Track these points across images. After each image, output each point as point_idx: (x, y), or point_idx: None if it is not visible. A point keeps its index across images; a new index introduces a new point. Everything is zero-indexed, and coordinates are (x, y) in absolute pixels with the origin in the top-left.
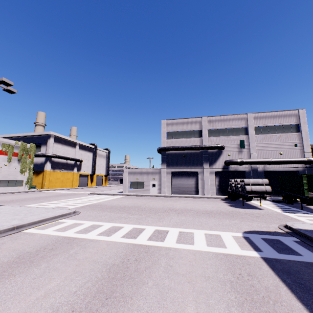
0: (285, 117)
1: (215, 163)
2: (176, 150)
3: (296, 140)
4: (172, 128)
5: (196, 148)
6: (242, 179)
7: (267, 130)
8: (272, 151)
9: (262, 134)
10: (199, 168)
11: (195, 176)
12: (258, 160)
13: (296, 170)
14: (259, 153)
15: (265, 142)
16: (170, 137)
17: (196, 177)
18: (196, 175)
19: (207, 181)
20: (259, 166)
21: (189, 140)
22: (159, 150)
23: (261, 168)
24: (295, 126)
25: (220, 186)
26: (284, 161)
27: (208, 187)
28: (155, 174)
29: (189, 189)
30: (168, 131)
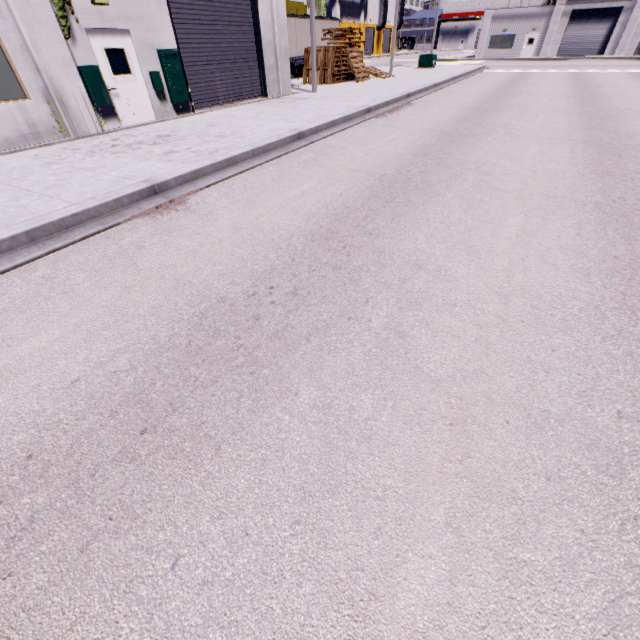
0: None
1: None
2: None
3: None
4: None
5: None
6: None
7: None
8: None
9: None
10: (628, 0)
11: (613, 19)
12: None
13: None
14: None
15: None
16: None
17: (613, 21)
18: (615, 16)
19: (631, 28)
20: None
21: None
22: None
23: None
24: None
25: None
26: None
27: (627, 40)
28: (540, 18)
29: (590, 45)
30: None
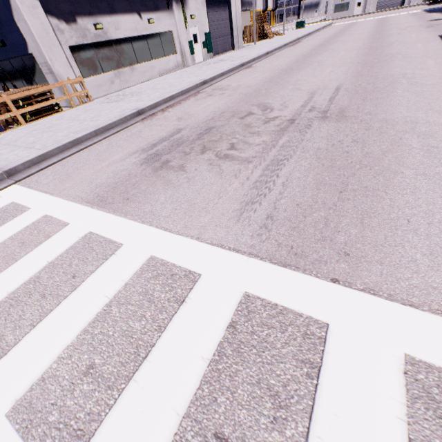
0: None
1: None
2: None
3: None
4: None
5: None
6: None
7: None
8: None
9: None
10: None
11: None
12: None
13: None
14: None
15: None
16: None
17: None
18: None
19: None
20: None
21: None
22: None
23: None
24: None
25: None
26: None
27: None
28: None
29: (395, 1)
30: None
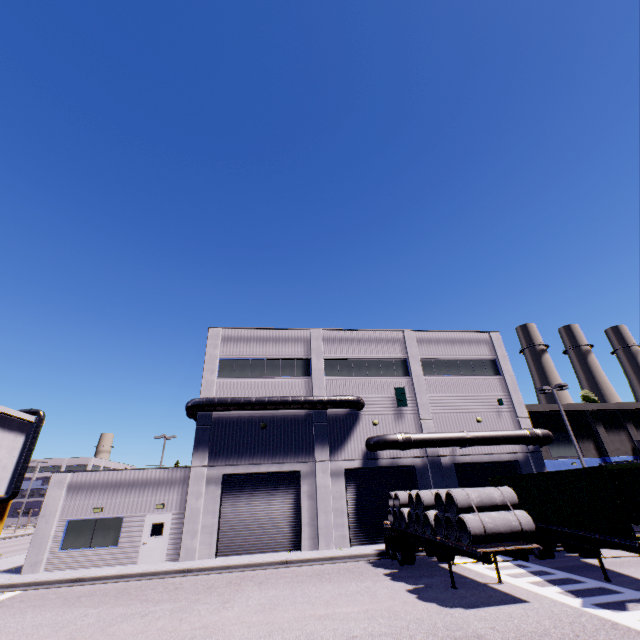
0: (471, 344)
1: (345, 444)
2: (242, 408)
3: (498, 390)
4: (236, 350)
5: (297, 405)
6: (442, 490)
7: (444, 367)
8: (461, 415)
9: (438, 376)
10: (303, 461)
11: (293, 488)
12: (441, 436)
13: (513, 459)
14: (438, 420)
15: (446, 394)
16: (230, 372)
17: (295, 491)
18: (295, 483)
19: (326, 500)
20: (442, 451)
21: (278, 383)
22: (192, 409)
23: (448, 456)
24: (490, 362)
25: (359, 513)
26: (491, 436)
27: (329, 519)
28: (169, 486)
29: (274, 530)
30: (225, 356)
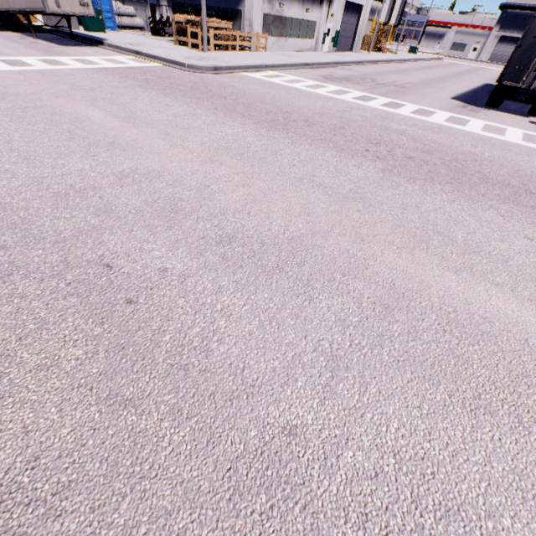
0: None
1: None
2: (520, 10)
3: None
4: None
5: None
6: None
7: None
8: None
9: None
10: None
11: None
12: None
13: None
14: None
15: None
16: None
17: None
18: None
19: None
20: None
21: None
22: (501, 8)
23: None
24: None
25: None
26: None
27: None
28: (482, 37)
29: (507, 58)
30: None
